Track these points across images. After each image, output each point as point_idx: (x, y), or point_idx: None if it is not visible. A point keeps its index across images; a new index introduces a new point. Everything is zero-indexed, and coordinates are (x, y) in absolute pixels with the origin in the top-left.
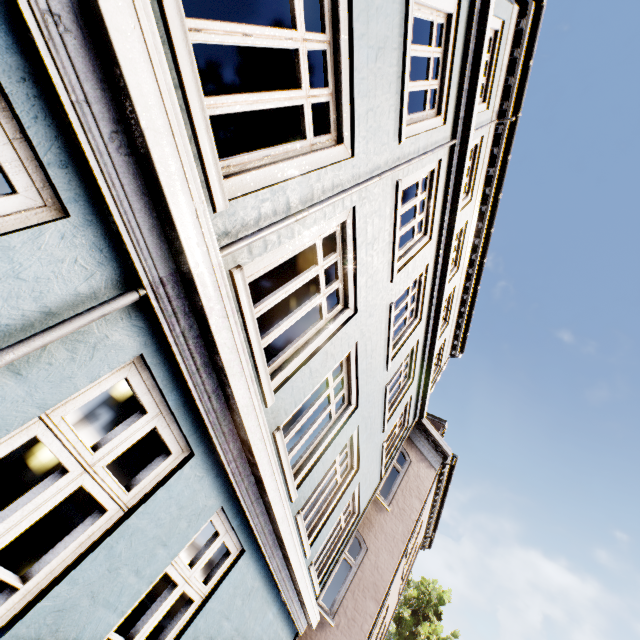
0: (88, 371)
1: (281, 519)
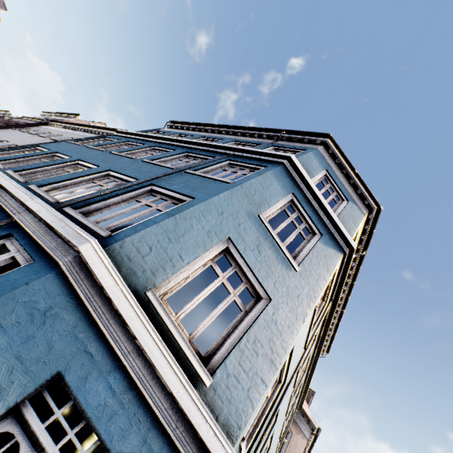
0: None
1: None
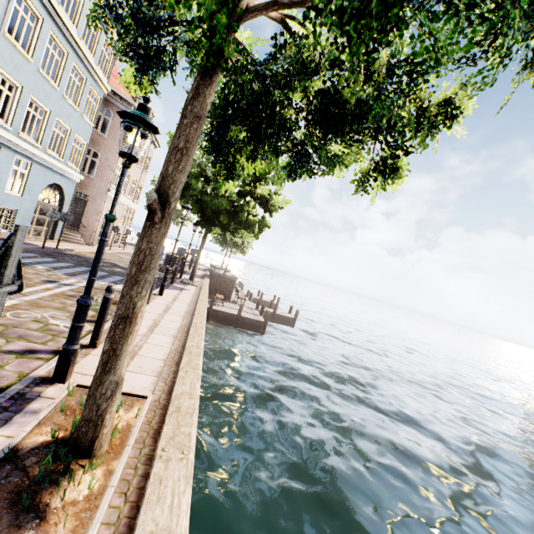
0: None
1: (38, 154)
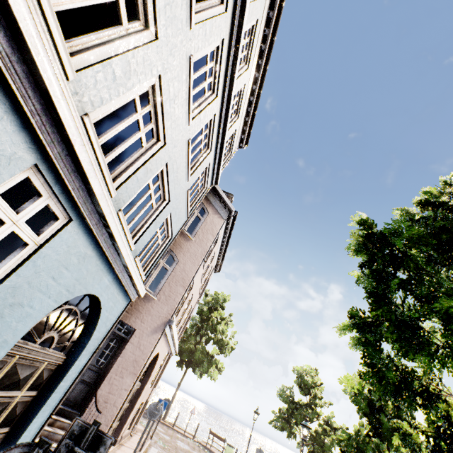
0: None
1: (100, 196)
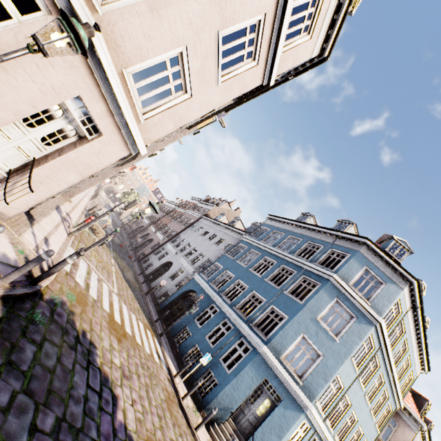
0: (312, 439)
1: None
